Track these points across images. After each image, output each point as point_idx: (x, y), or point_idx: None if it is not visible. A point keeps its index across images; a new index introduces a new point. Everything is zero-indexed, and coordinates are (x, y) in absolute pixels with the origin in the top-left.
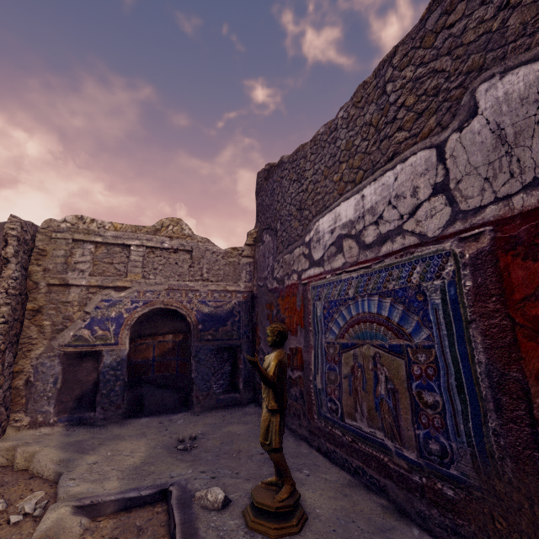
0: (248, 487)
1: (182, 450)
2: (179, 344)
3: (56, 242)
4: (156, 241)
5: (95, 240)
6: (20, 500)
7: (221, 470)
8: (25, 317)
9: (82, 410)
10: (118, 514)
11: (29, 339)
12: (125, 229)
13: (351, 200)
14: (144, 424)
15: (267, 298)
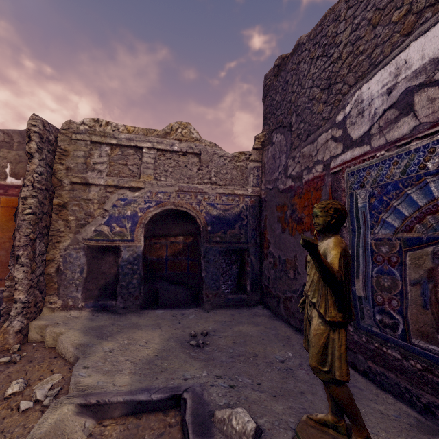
0: (277, 408)
1: (194, 346)
2: (189, 246)
3: (75, 143)
4: (166, 144)
5: (110, 142)
6: (38, 382)
7: (239, 377)
8: (53, 211)
9: (106, 298)
10: (126, 418)
11: (58, 232)
12: (137, 132)
13: (435, 29)
14: (159, 316)
15: (278, 200)
